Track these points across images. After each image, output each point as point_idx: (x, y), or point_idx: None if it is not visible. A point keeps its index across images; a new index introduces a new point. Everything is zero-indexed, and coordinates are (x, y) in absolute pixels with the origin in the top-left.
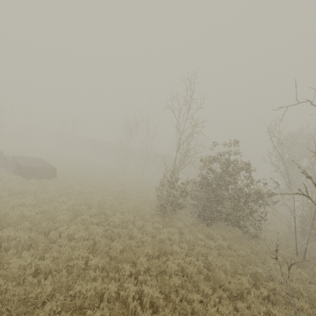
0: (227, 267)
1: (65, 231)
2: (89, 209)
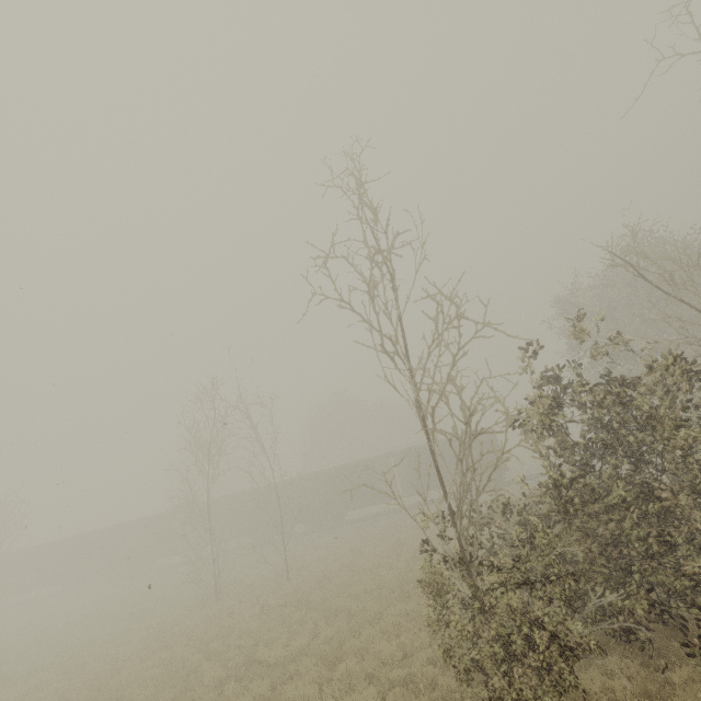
0: None
1: None
2: None
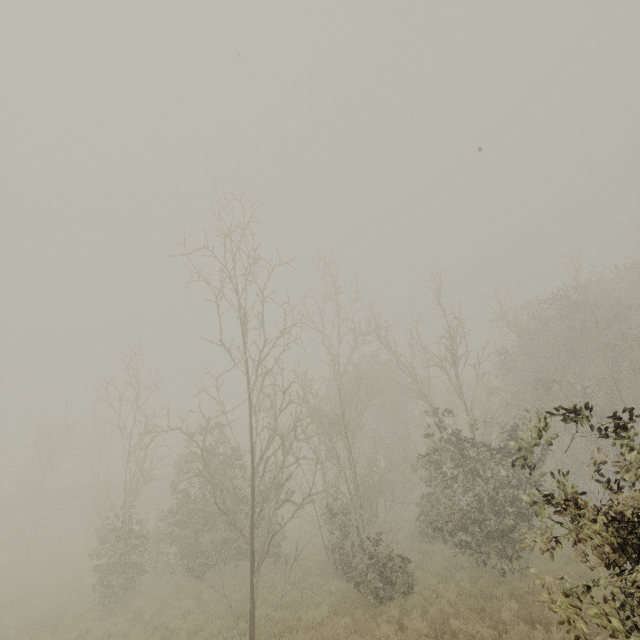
0: (199, 623)
1: None
2: None
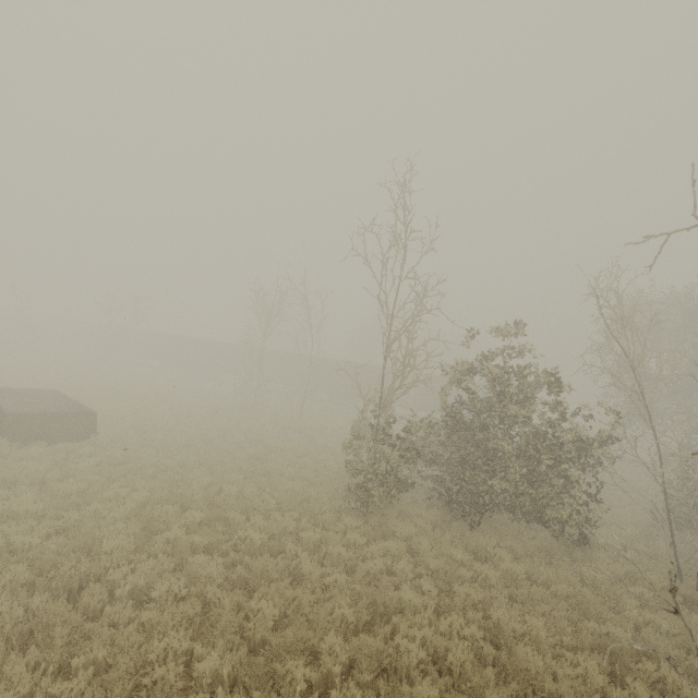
0: (541, 635)
1: (125, 580)
2: (184, 510)
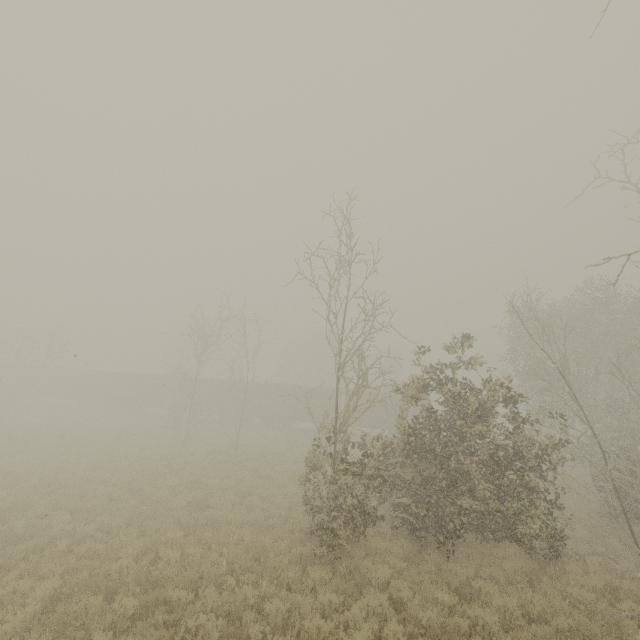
0: None
1: None
2: (109, 597)
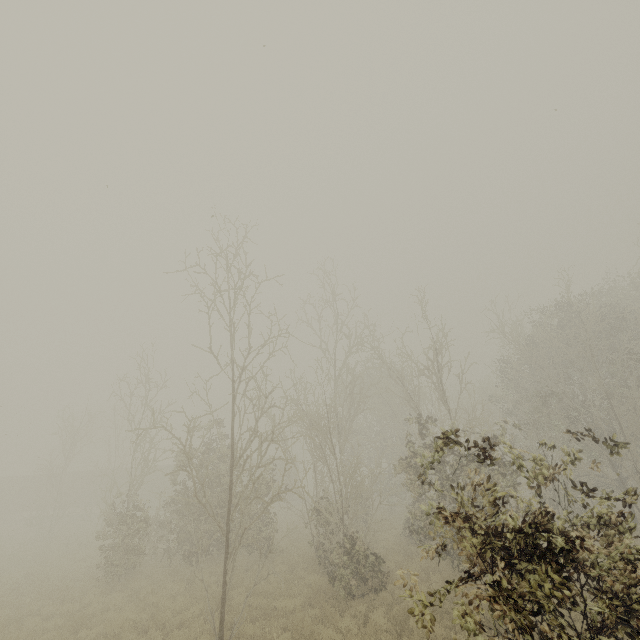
0: (185, 604)
1: None
2: None
